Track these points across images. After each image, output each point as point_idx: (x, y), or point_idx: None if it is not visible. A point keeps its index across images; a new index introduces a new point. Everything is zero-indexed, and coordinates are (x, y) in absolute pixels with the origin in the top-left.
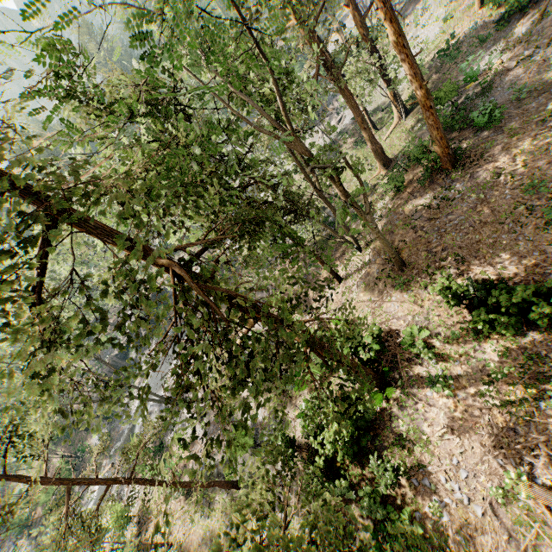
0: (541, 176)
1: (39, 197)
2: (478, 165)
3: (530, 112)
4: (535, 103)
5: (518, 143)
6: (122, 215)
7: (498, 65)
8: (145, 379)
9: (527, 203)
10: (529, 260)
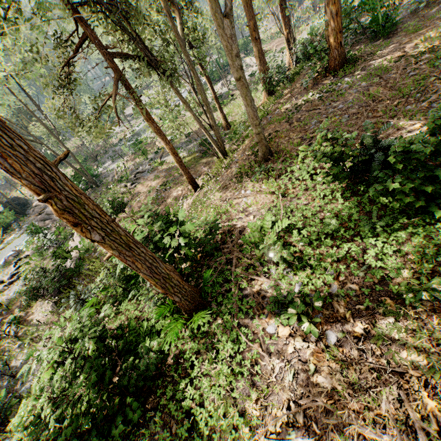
0: None
1: None
2: (371, 58)
3: (430, 15)
4: (435, 9)
5: (420, 35)
6: None
7: (390, 6)
8: None
9: (440, 74)
10: None
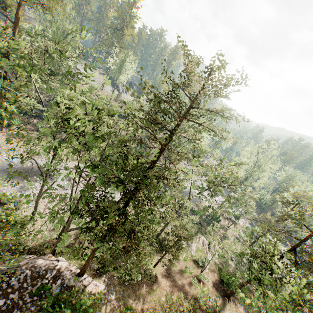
0: None
1: None
2: None
3: None
4: None
5: None
6: None
7: None
8: None
9: None
10: None
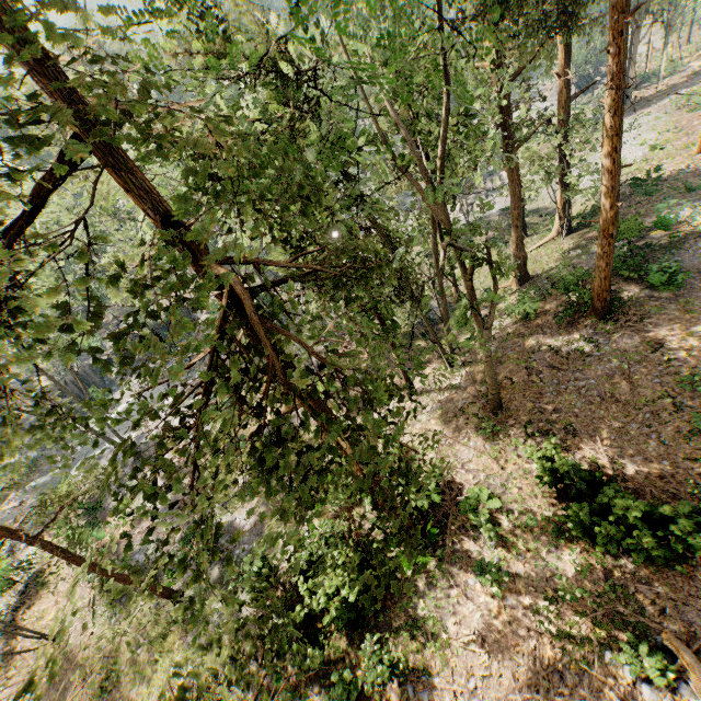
0: None
1: (81, 99)
2: (634, 327)
3: None
4: None
5: (690, 323)
6: (204, 170)
7: (698, 224)
8: (115, 410)
9: (676, 398)
10: (655, 467)
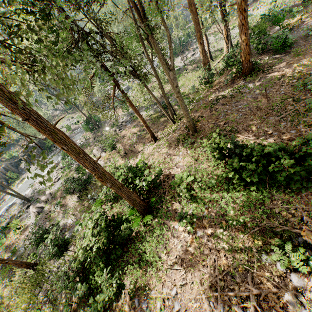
0: (311, 80)
1: None
2: (267, 72)
3: None
4: None
5: (299, 60)
6: None
7: (298, 20)
8: (22, 182)
9: (295, 97)
10: (286, 135)
